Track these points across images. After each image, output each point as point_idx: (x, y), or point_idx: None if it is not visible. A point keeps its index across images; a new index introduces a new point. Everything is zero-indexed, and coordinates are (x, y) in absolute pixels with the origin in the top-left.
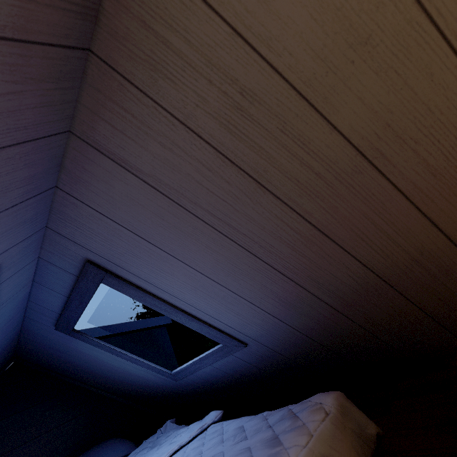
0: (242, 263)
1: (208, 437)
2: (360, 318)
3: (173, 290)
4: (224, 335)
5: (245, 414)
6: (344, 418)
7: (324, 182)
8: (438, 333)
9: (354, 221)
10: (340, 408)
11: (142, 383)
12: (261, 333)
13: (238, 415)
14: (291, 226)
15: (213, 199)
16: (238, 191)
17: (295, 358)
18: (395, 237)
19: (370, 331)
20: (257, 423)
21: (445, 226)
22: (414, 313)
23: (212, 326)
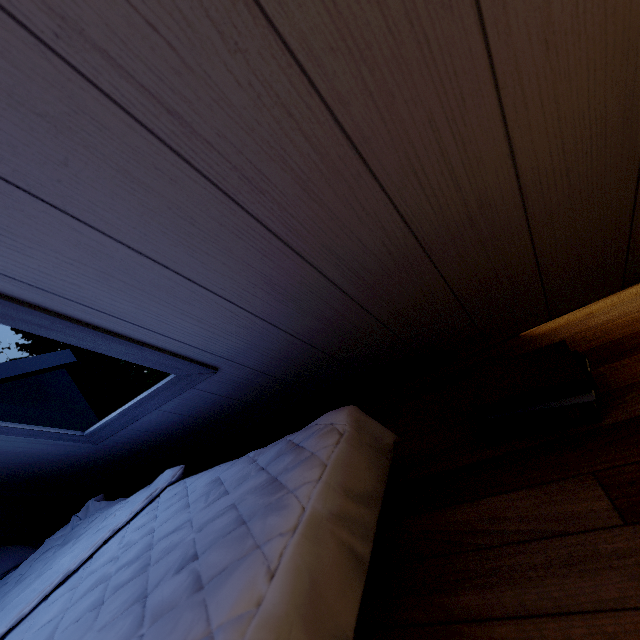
0: (205, 215)
1: (162, 506)
2: (383, 311)
3: (52, 281)
4: (177, 359)
5: (217, 460)
6: (361, 434)
7: (383, 18)
8: (460, 322)
9: (413, 134)
10: (356, 424)
11: (27, 461)
12: (242, 348)
13: (206, 464)
14: (307, 132)
15: (117, 13)
16: (190, 0)
17: (289, 378)
18: (459, 173)
19: (391, 328)
20: (241, 469)
21: (523, 159)
22: (444, 299)
23: (153, 347)
